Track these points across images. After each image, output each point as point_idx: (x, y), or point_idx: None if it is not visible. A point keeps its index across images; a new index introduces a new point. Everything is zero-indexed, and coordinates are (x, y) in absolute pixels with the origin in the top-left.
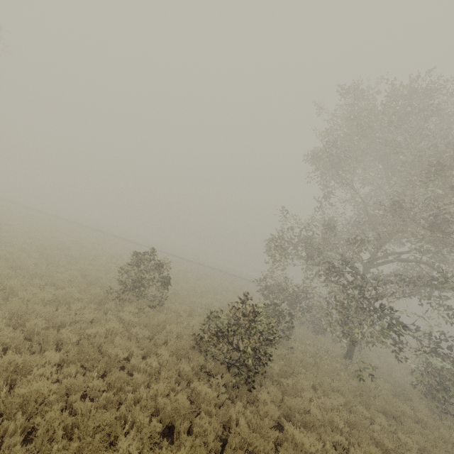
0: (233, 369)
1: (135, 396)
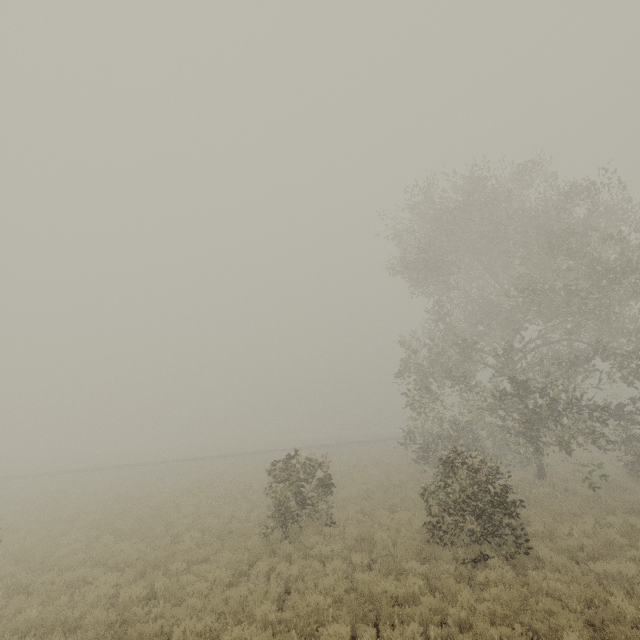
0: (482, 544)
1: (454, 620)
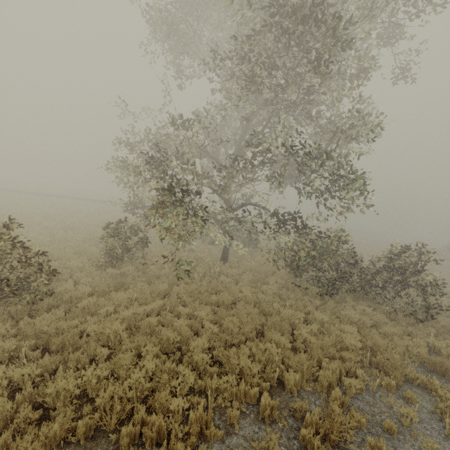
0: None
1: None
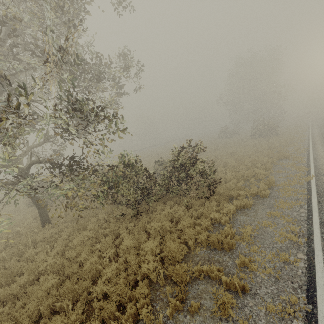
0: None
1: None
